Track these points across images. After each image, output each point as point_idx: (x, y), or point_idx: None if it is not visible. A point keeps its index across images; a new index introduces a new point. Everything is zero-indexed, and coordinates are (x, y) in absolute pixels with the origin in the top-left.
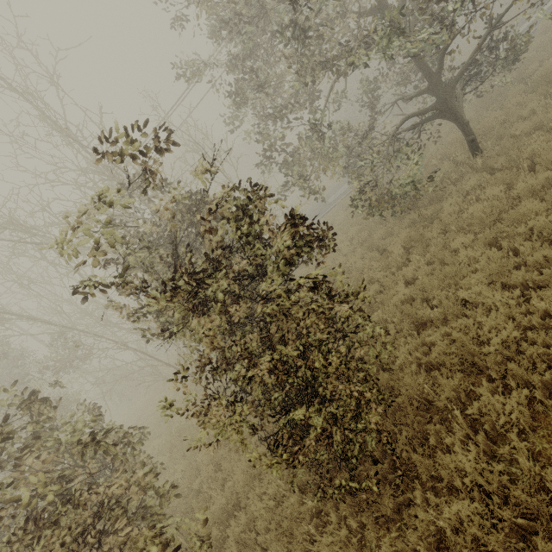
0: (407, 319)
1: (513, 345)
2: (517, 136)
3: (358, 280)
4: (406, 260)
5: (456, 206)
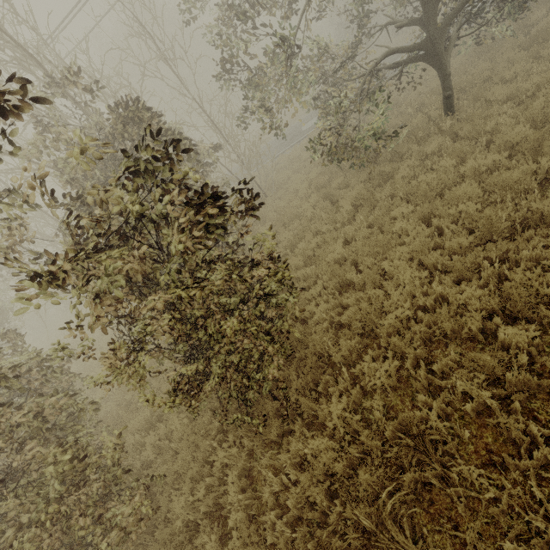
0: (333, 280)
1: (405, 320)
2: (491, 101)
3: (305, 229)
4: (352, 218)
5: (411, 170)
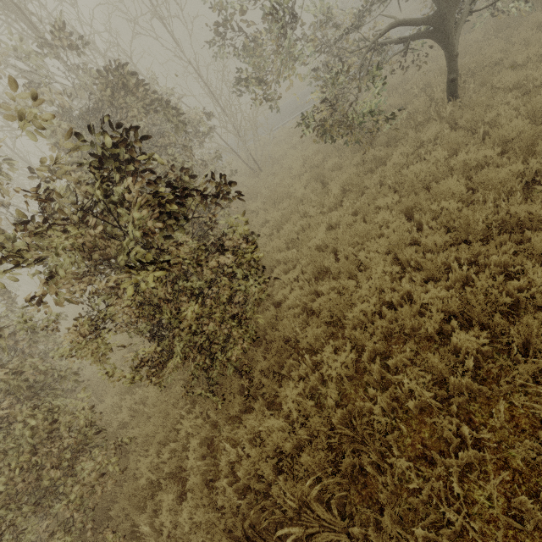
0: (310, 266)
1: (369, 314)
2: (498, 88)
3: (294, 210)
4: (340, 203)
5: (404, 157)
